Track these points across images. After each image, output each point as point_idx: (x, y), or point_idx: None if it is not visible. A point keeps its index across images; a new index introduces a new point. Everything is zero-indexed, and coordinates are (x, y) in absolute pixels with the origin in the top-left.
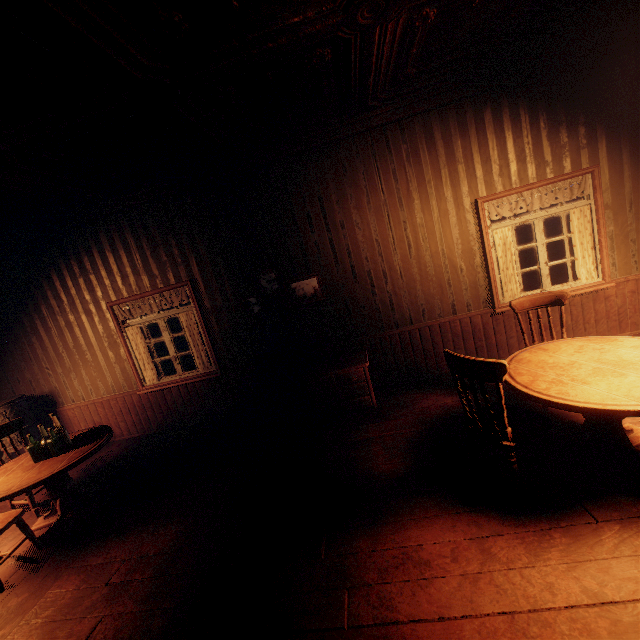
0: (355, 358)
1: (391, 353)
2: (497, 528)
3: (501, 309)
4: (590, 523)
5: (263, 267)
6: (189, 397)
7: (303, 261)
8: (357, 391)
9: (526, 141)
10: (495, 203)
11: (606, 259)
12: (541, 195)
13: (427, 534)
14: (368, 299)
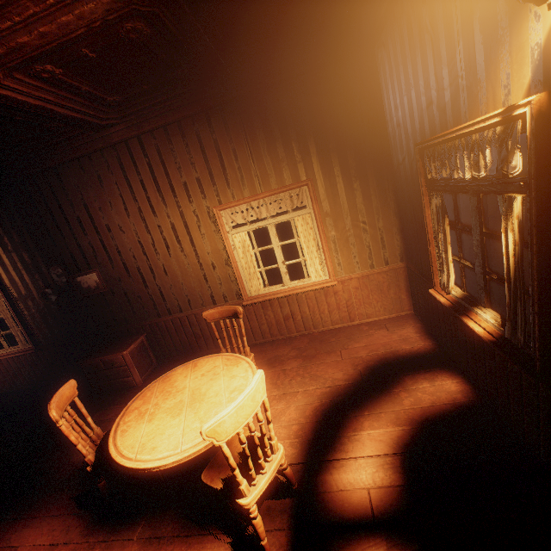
0: (126, 343)
1: (168, 335)
2: (73, 537)
3: (247, 302)
4: (126, 540)
5: (52, 263)
6: (17, 367)
7: (83, 258)
8: (121, 373)
9: (250, 155)
10: (229, 211)
11: (329, 261)
12: (267, 205)
13: (32, 536)
14: (142, 291)
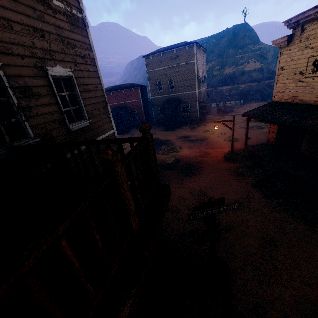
0: None
1: None
2: None
3: None
4: None
5: None
6: None
7: None
8: None
9: None
10: None
11: None
12: None
13: None
14: None
